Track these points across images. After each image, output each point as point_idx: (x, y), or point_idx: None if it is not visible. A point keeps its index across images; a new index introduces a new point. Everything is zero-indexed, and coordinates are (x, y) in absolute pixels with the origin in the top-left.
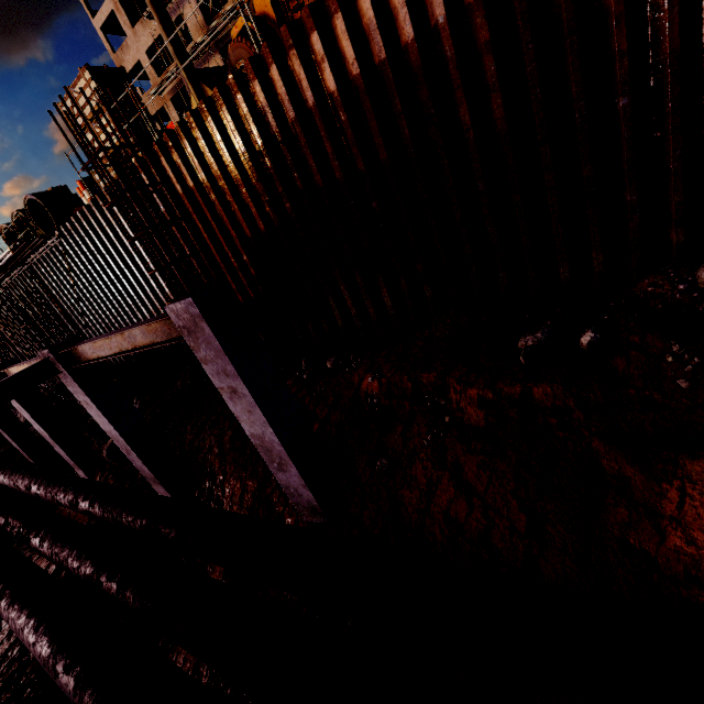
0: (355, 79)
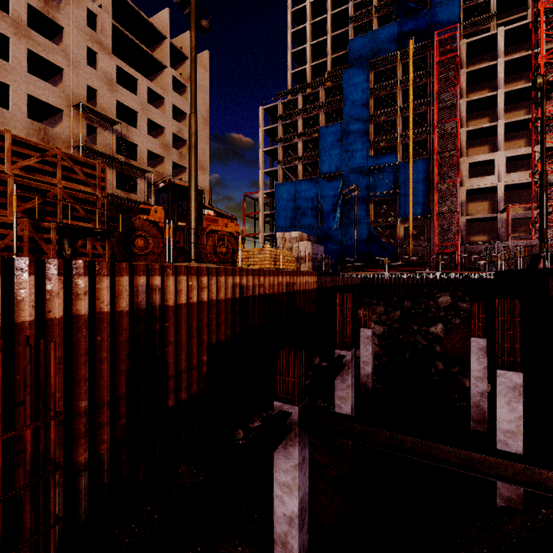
0: (267, 294)
